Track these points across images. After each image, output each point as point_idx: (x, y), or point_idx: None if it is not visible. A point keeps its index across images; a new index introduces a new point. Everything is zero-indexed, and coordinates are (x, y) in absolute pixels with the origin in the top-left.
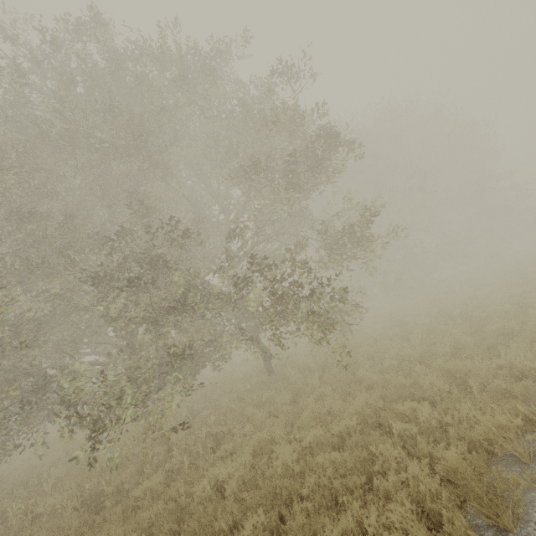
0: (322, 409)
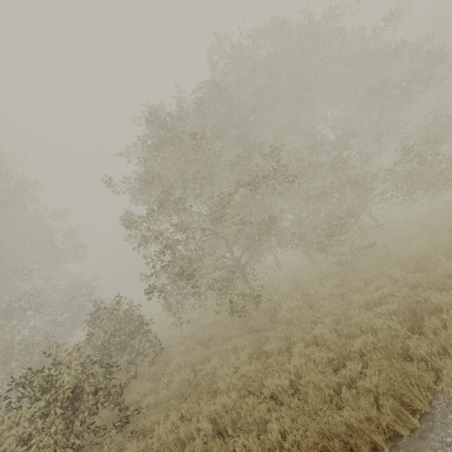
0: None
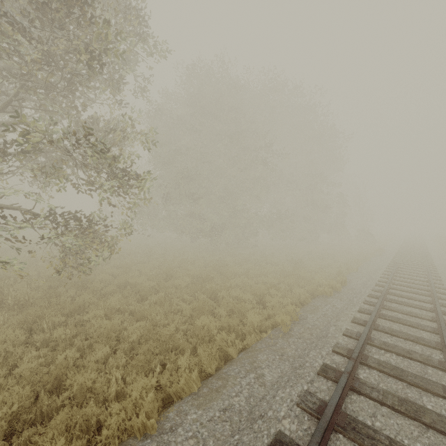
0: None
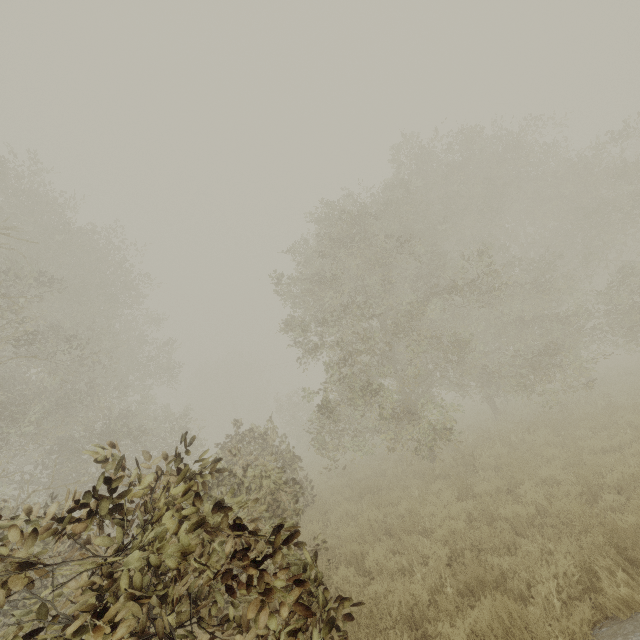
0: None
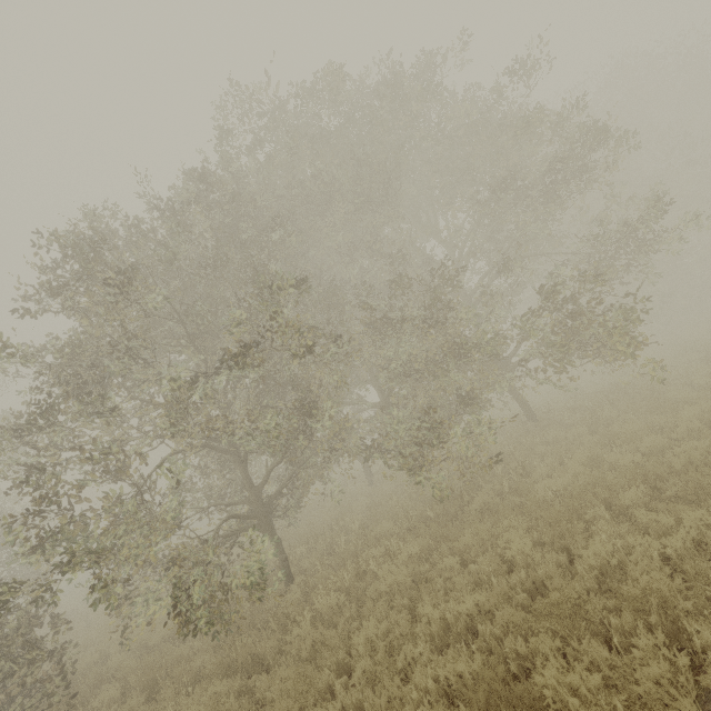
0: (642, 426)
